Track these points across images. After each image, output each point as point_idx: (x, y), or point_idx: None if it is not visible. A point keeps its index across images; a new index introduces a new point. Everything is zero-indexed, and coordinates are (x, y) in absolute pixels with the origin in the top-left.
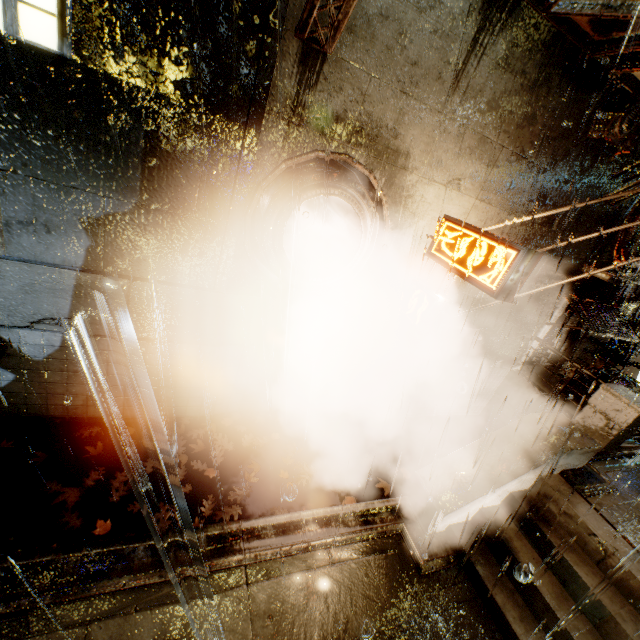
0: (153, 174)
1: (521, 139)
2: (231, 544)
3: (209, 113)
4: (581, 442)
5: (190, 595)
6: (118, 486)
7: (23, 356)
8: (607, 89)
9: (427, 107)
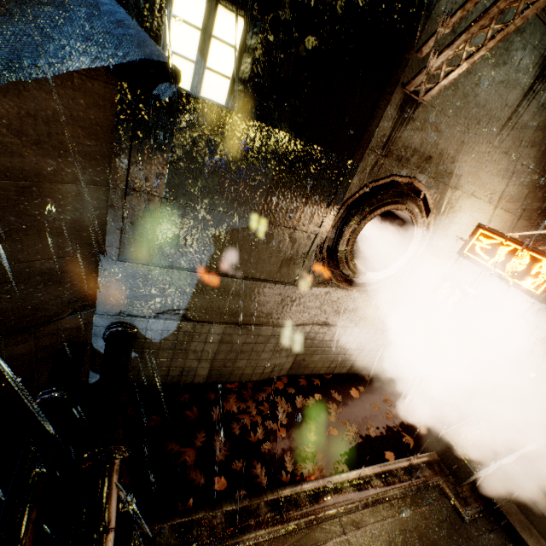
0: (273, 198)
1: (543, 161)
2: (324, 499)
3: (326, 150)
4: None
5: (308, 545)
6: (219, 446)
7: (145, 339)
8: None
9: (481, 139)
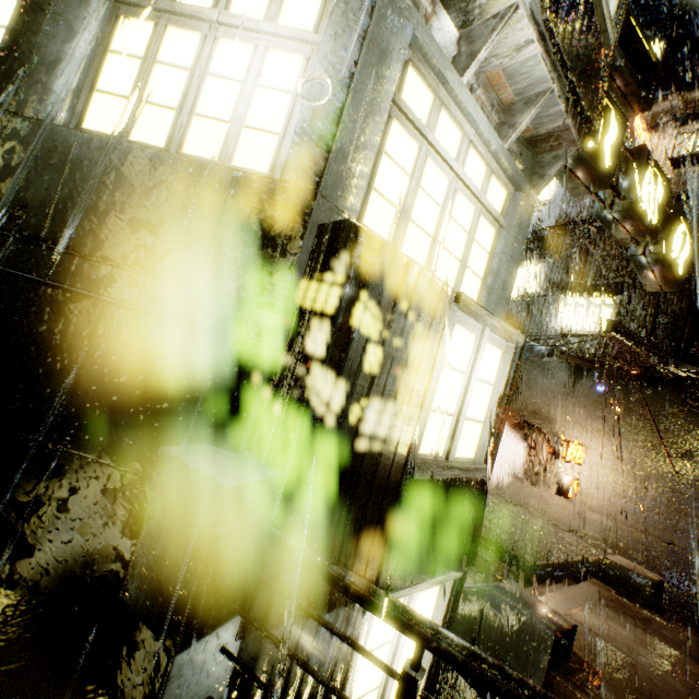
0: None
1: (623, 411)
2: None
3: None
4: (631, 568)
5: None
6: None
7: None
8: (677, 385)
9: (561, 403)
